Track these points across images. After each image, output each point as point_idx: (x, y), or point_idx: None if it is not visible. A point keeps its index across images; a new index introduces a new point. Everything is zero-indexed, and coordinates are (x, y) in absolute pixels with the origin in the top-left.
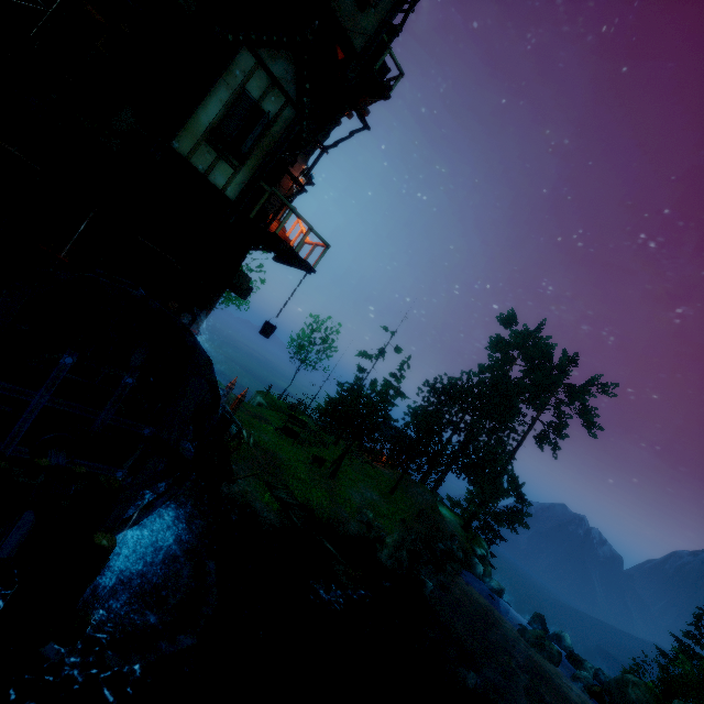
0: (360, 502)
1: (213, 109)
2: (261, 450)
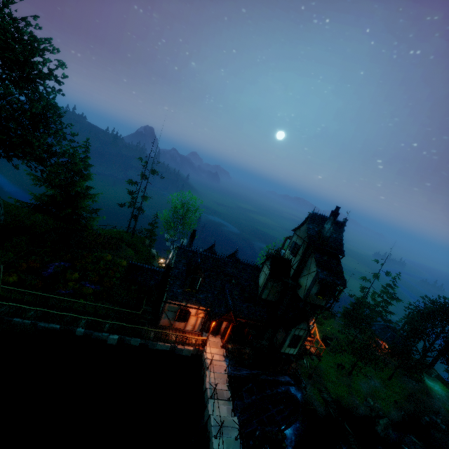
0: (366, 390)
1: (287, 341)
2: (312, 368)
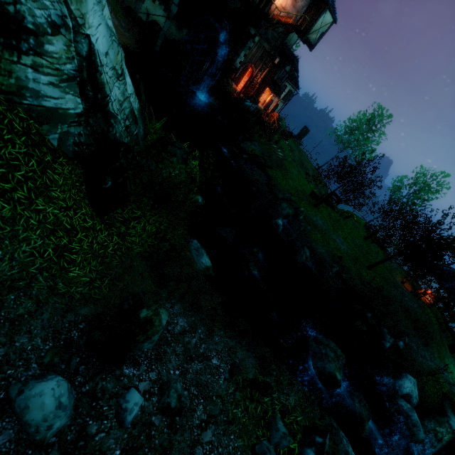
0: (316, 221)
1: None
2: (280, 160)
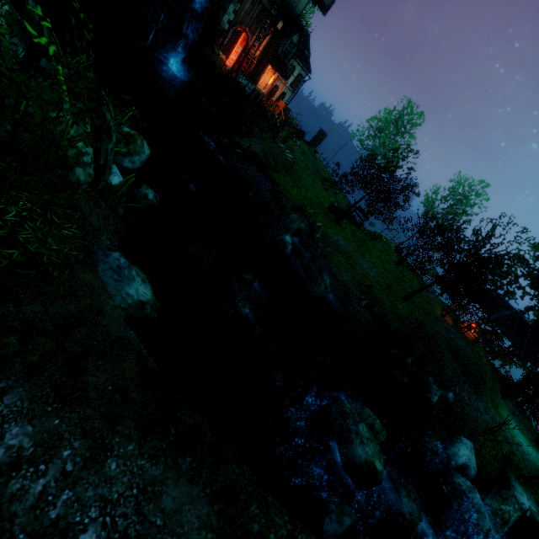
0: (337, 241)
1: None
2: (289, 163)
